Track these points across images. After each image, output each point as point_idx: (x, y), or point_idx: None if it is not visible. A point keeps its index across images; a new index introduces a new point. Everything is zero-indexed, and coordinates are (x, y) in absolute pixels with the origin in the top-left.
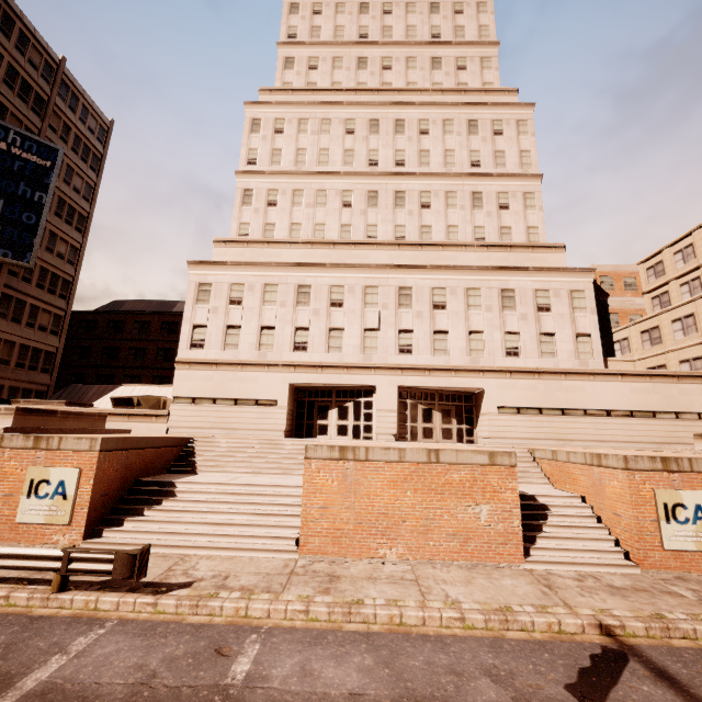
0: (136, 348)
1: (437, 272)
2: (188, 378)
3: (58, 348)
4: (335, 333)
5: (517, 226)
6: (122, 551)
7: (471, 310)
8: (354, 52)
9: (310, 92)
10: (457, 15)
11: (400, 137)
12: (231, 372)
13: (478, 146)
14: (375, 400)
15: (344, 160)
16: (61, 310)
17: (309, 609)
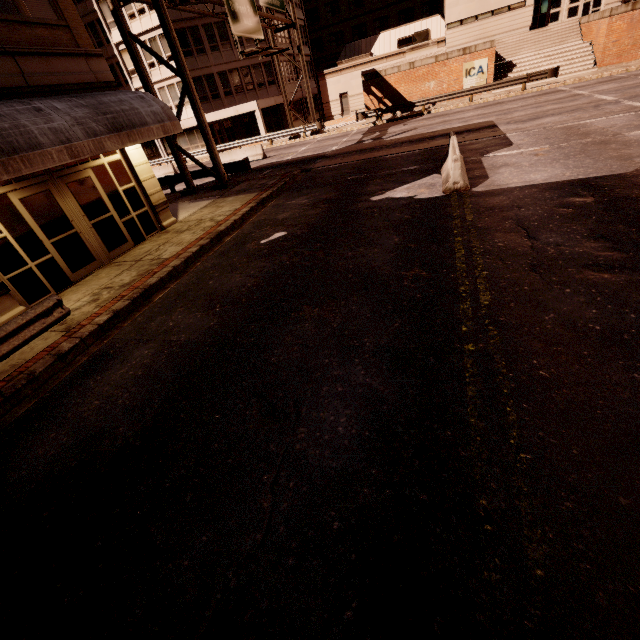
0: (330, 3)
1: None
2: (456, 5)
3: (304, 21)
4: None
5: None
6: (550, 69)
7: None
8: None
9: None
10: None
11: None
12: None
13: None
14: None
15: None
16: None
17: (628, 69)
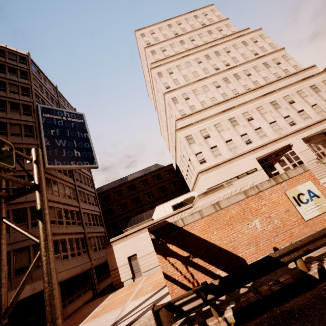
0: (120, 204)
1: (280, 91)
2: (209, 177)
3: (100, 212)
4: (258, 131)
5: (289, 67)
6: None
7: (305, 98)
8: (176, 40)
9: (172, 57)
10: (206, 16)
11: (220, 57)
12: (226, 166)
13: (252, 48)
14: (294, 150)
15: (205, 72)
16: (94, 194)
17: None
